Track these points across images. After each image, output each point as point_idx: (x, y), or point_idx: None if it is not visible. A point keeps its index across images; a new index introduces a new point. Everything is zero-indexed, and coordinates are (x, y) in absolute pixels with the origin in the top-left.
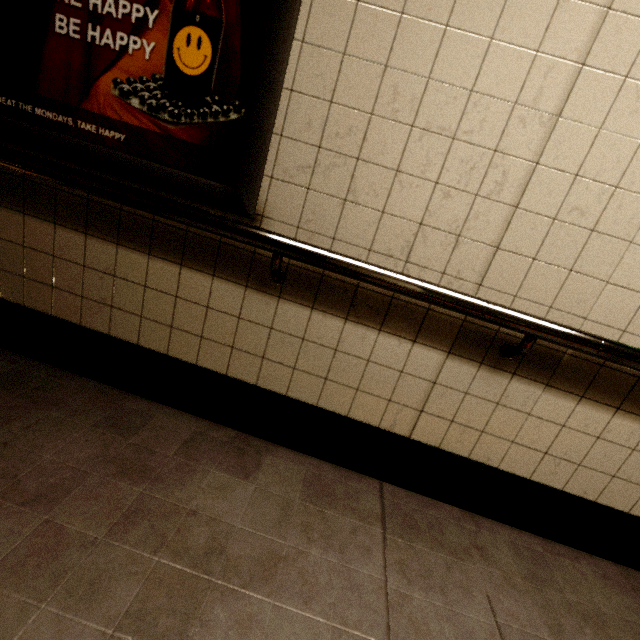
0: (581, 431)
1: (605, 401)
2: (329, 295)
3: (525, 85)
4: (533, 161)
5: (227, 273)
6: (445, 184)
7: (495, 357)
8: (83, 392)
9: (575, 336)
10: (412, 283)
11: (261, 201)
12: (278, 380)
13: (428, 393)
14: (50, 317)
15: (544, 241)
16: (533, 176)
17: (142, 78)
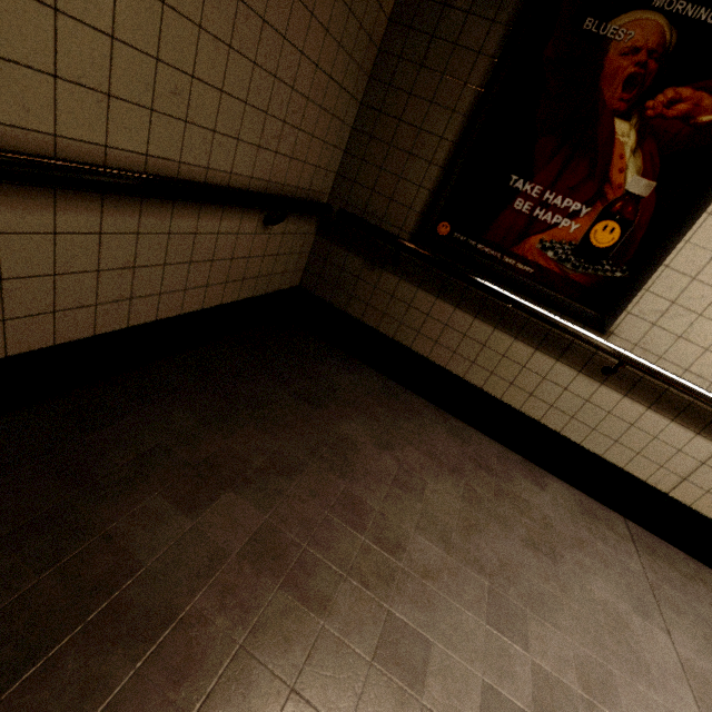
0: None
1: None
2: (641, 390)
3: None
4: None
5: (568, 361)
6: None
7: None
8: (426, 408)
9: None
10: None
11: (614, 325)
12: (577, 434)
13: (695, 469)
14: (425, 359)
15: None
16: None
17: (561, 242)
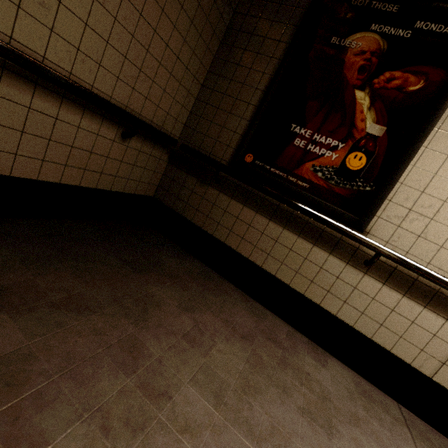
0: None
1: None
2: (396, 280)
3: None
4: None
5: (338, 254)
6: None
7: None
8: (234, 291)
9: None
10: None
11: (369, 226)
12: (350, 317)
13: None
14: (234, 251)
15: None
16: None
17: (327, 166)
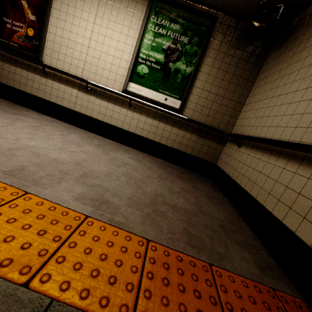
0: (104, 107)
1: (106, 100)
2: (56, 78)
3: (83, 42)
4: (86, 54)
5: (37, 73)
6: (73, 57)
7: (86, 91)
8: (6, 101)
9: (91, 83)
10: (65, 73)
11: (43, 59)
12: (48, 97)
13: (76, 99)
14: (0, 83)
15: (90, 68)
16: (87, 57)
17: (22, 36)
